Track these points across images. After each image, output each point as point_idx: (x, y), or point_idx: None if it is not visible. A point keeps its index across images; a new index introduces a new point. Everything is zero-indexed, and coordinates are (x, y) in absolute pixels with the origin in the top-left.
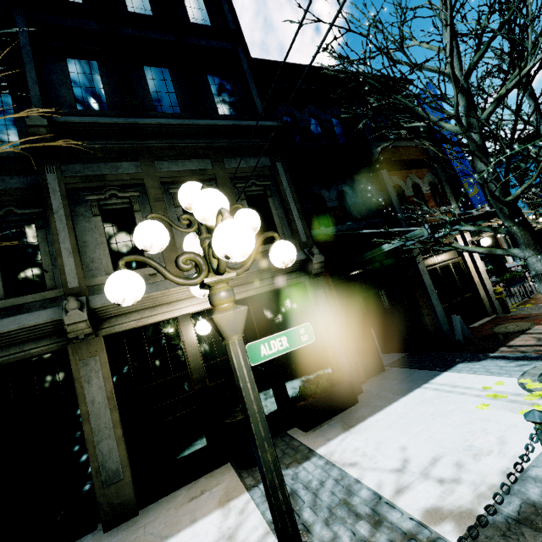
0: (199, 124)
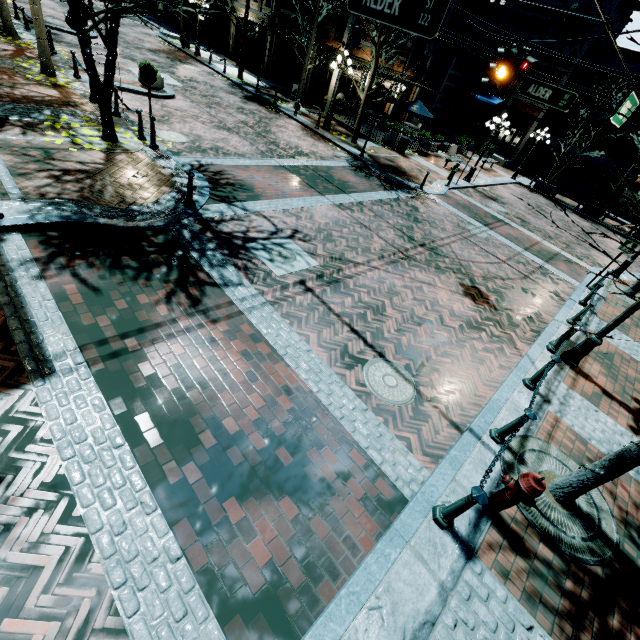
0: None
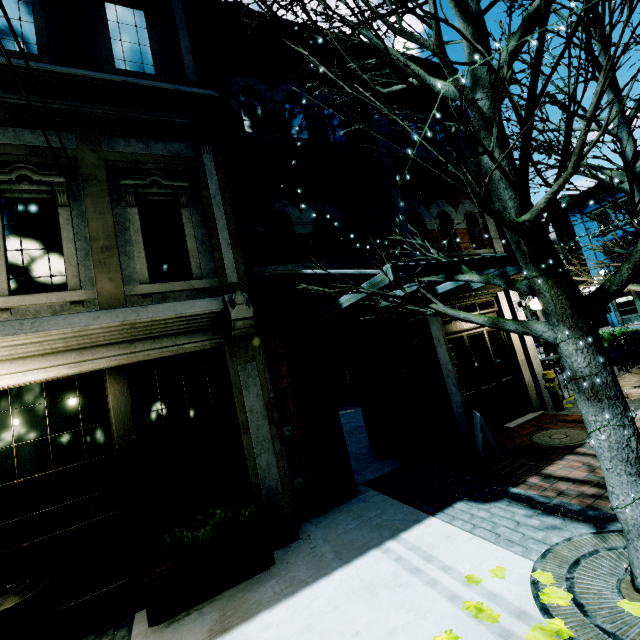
0: (53, 72)
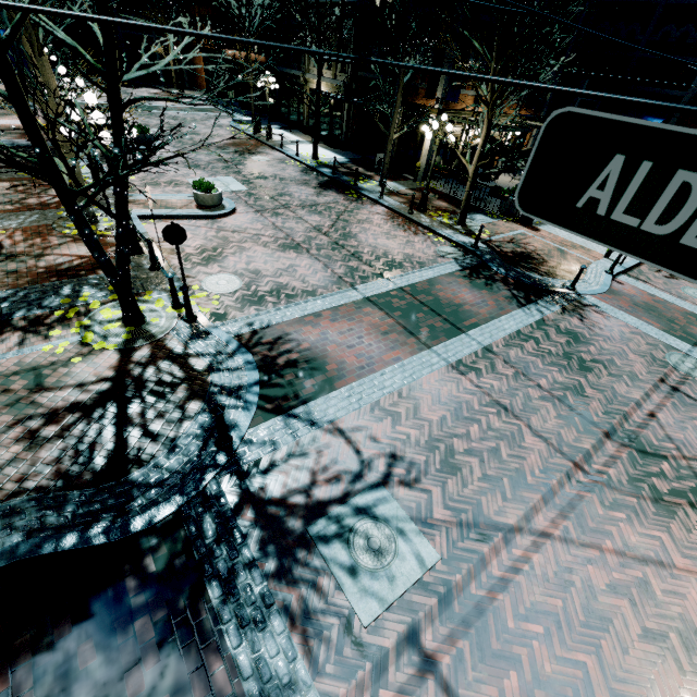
0: (333, 3)
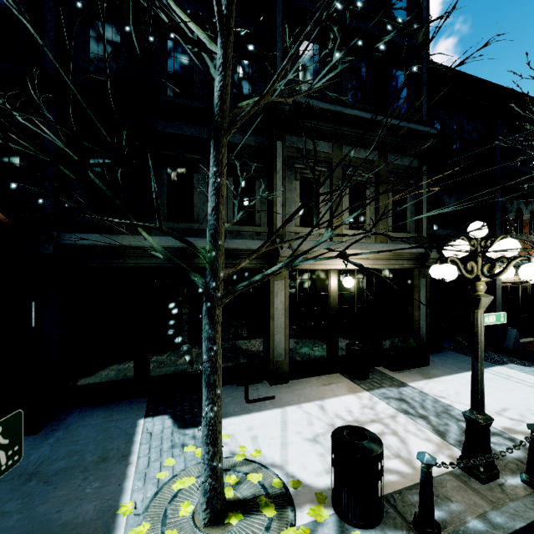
0: (381, 122)
